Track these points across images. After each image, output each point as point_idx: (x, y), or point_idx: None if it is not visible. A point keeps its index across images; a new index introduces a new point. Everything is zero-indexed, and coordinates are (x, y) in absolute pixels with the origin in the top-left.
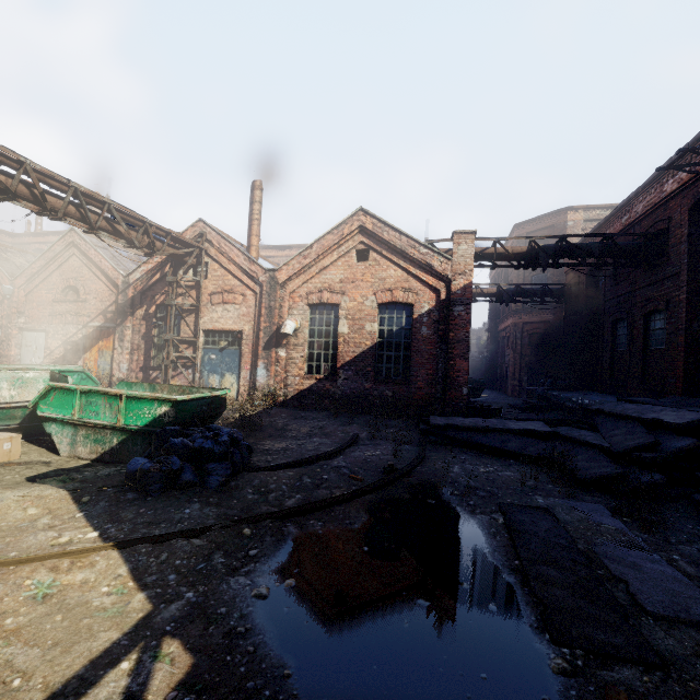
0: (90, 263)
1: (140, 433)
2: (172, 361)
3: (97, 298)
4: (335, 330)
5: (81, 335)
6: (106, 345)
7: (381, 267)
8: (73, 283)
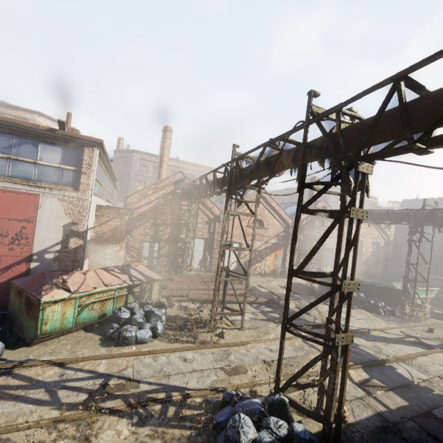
0: (270, 208)
1: (432, 298)
2: None
3: (274, 228)
4: (360, 250)
5: (264, 247)
6: (279, 253)
7: (373, 230)
8: (260, 218)
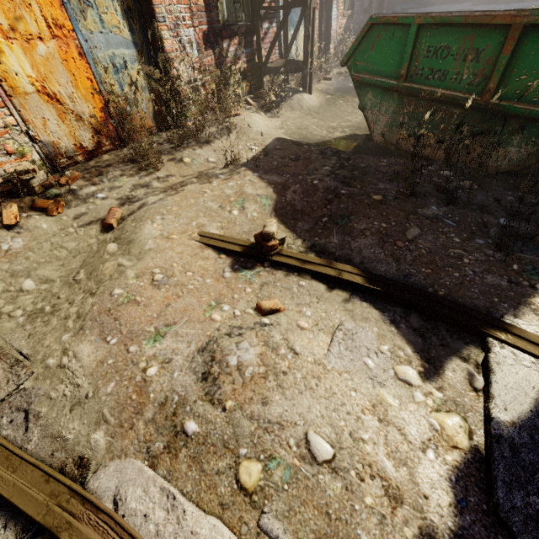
0: None
1: None
2: (242, 6)
3: None
4: None
5: None
6: None
7: None
8: None
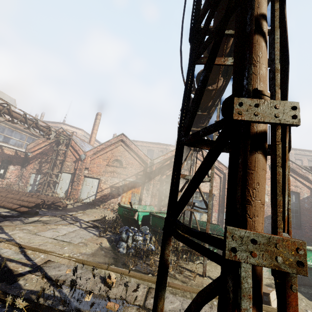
0: (130, 150)
1: None
2: None
3: (133, 167)
4: None
5: (121, 184)
6: (136, 191)
7: None
8: (119, 158)
